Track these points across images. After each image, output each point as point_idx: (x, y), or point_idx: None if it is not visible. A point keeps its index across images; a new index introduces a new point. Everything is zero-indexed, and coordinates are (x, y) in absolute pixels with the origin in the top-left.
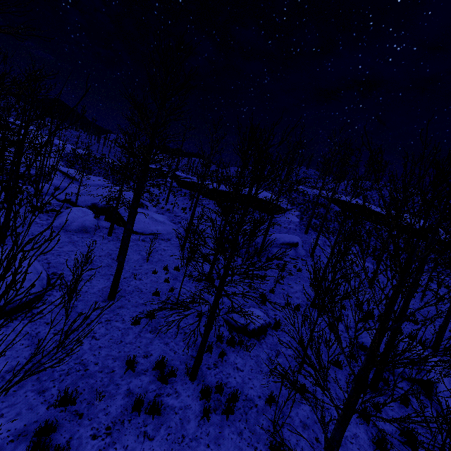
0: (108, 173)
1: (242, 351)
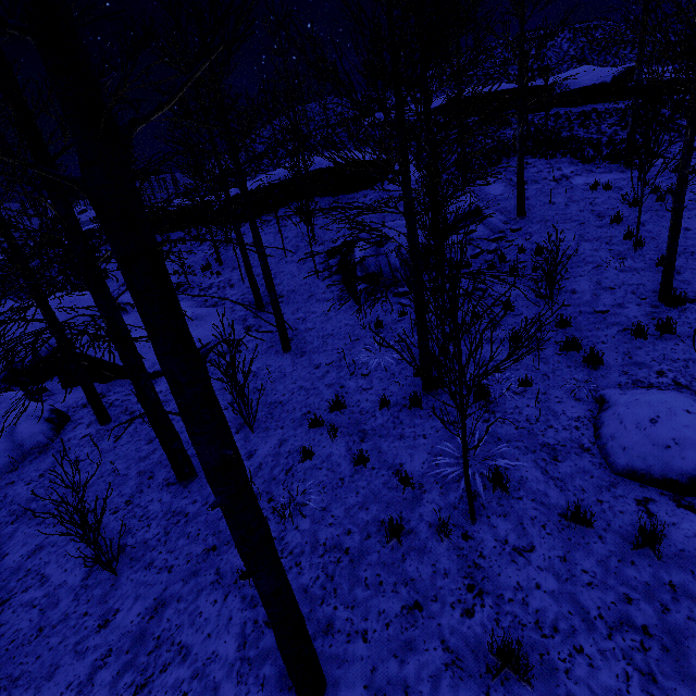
0: None
1: None
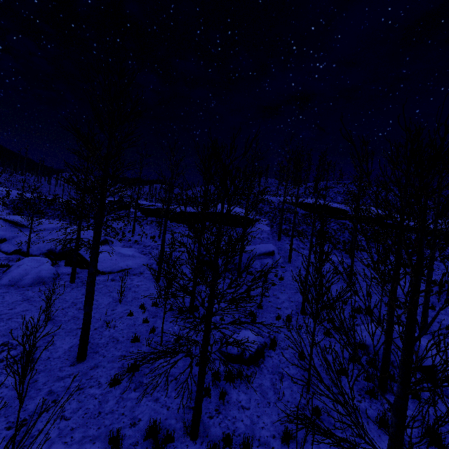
0: (64, 214)
1: (243, 384)
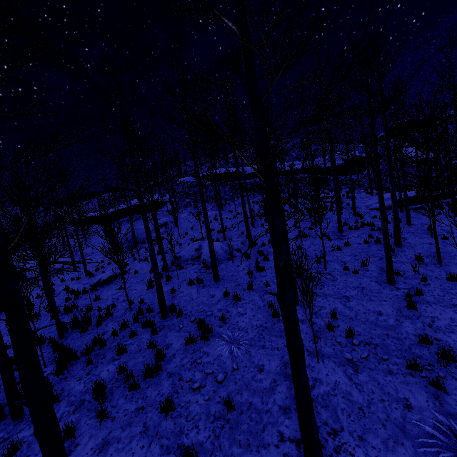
0: None
1: (94, 292)
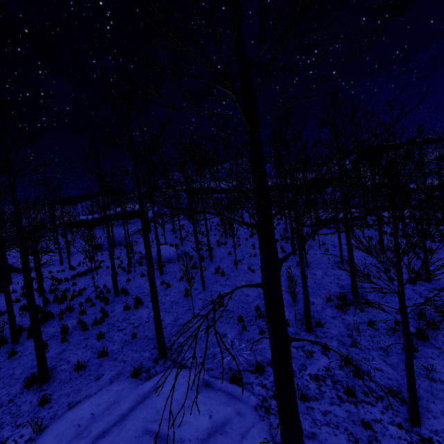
0: None
1: (73, 280)
